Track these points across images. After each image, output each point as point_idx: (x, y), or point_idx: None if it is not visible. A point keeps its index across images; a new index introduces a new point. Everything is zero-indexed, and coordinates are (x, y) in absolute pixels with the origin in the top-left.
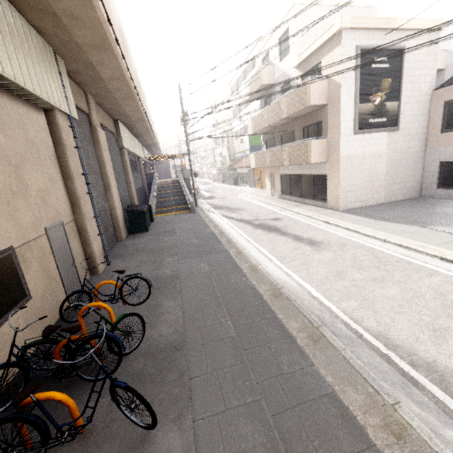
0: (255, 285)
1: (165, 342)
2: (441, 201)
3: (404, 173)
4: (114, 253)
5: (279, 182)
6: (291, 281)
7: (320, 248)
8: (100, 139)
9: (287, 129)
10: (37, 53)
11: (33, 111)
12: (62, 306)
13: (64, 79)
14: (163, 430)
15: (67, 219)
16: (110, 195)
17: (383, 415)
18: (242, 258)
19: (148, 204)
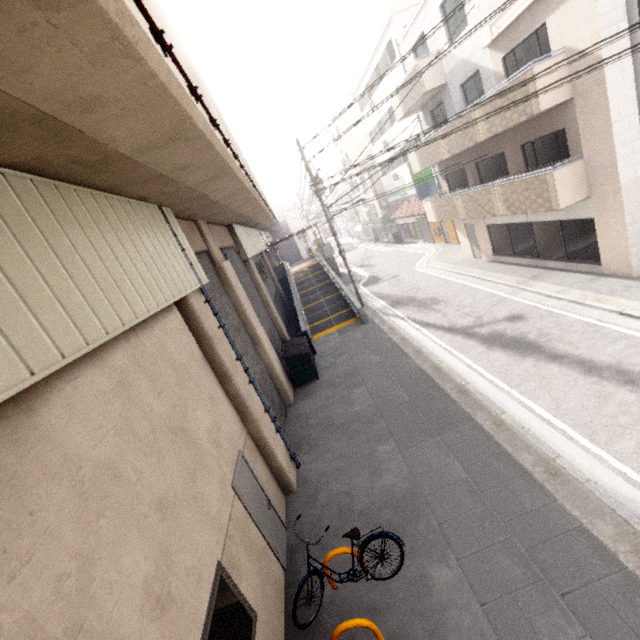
0: (582, 521)
1: None
2: None
3: None
4: (294, 437)
5: (486, 238)
6: None
7: None
8: (229, 276)
9: (486, 153)
10: (149, 233)
11: (166, 316)
12: (295, 612)
13: (179, 236)
14: None
15: (242, 440)
16: (261, 348)
17: None
18: (511, 438)
19: (288, 310)
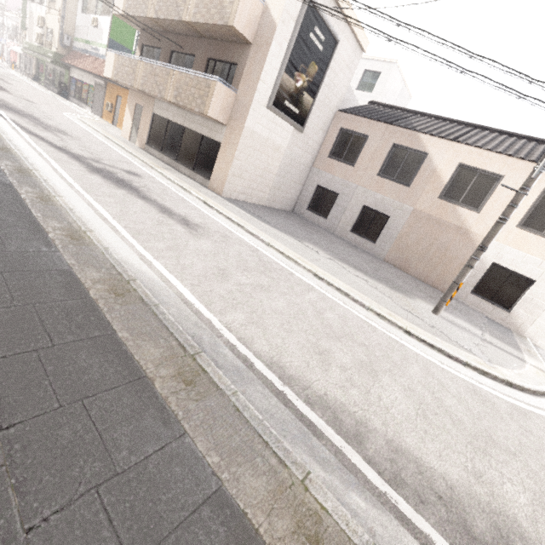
0: (74, 267)
1: None
2: (307, 222)
3: (290, 183)
4: None
5: (148, 125)
6: (150, 271)
7: (197, 233)
8: None
9: (184, 47)
10: None
11: None
12: None
13: None
14: None
15: None
16: None
17: (294, 505)
18: (50, 210)
19: None
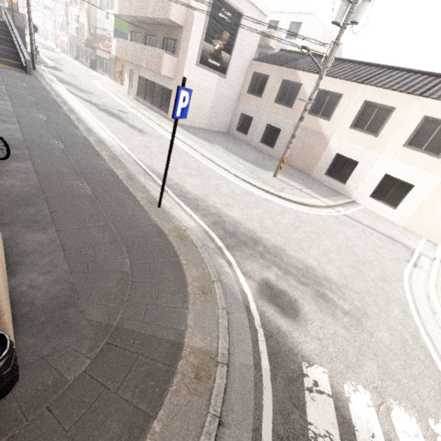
0: (86, 136)
1: (7, 140)
2: (234, 138)
3: (222, 113)
4: None
5: (136, 83)
6: (114, 142)
7: (144, 135)
8: None
9: (151, 31)
10: None
11: None
12: None
13: None
14: (13, 163)
15: None
16: None
17: (129, 176)
18: (80, 122)
19: None
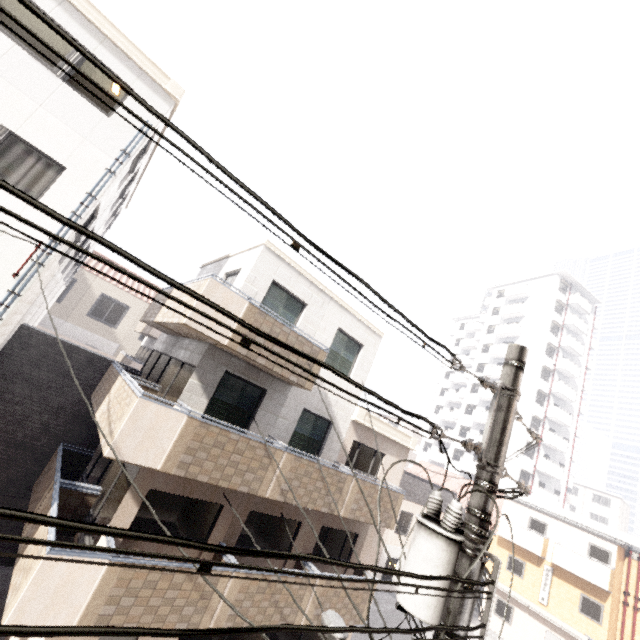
0: None
1: None
2: None
3: None
4: None
5: None
6: None
7: None
8: None
9: (282, 509)
10: None
11: None
12: None
13: None
14: None
15: None
16: None
17: None
18: None
19: None
